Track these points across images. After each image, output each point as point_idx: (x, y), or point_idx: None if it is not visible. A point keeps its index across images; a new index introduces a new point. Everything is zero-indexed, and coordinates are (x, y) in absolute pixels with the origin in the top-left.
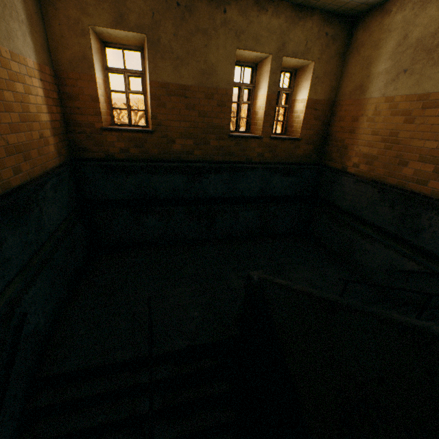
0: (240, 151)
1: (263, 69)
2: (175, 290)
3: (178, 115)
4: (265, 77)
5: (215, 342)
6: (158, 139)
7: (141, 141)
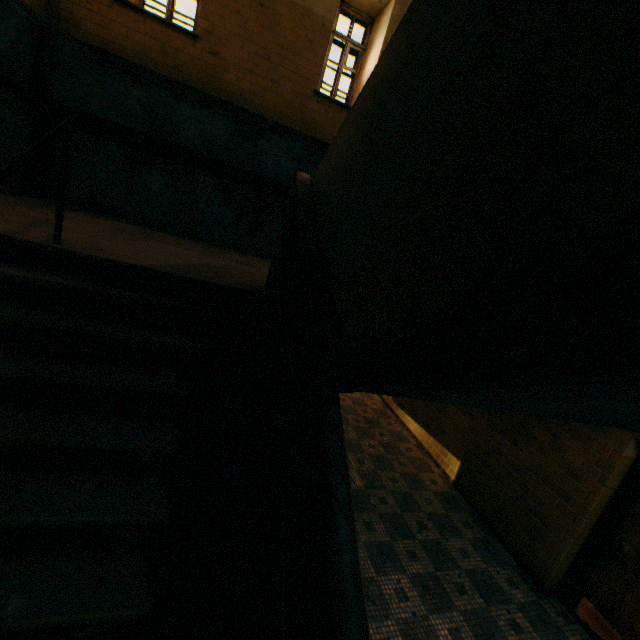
0: (327, 126)
1: (382, 21)
2: (156, 245)
3: (244, 28)
4: (382, 30)
5: (198, 281)
6: (202, 54)
7: (175, 46)
